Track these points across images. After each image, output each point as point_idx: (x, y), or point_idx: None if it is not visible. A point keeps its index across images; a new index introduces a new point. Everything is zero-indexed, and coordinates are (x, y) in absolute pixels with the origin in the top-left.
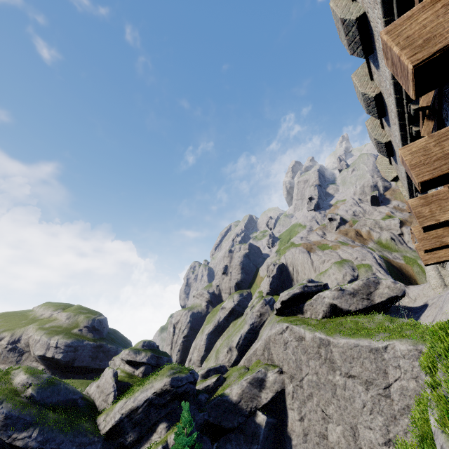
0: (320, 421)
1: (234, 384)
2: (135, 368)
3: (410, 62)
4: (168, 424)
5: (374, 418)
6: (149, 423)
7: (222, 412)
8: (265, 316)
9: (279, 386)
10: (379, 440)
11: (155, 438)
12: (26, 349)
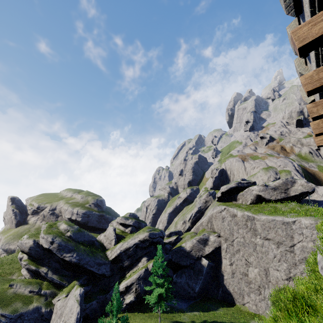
0: (243, 265)
1: (188, 241)
2: (126, 228)
3: (297, 46)
4: (147, 258)
5: (281, 264)
6: (136, 257)
7: (179, 256)
8: (209, 202)
9: (217, 244)
10: (283, 277)
11: (140, 265)
12: (60, 214)
